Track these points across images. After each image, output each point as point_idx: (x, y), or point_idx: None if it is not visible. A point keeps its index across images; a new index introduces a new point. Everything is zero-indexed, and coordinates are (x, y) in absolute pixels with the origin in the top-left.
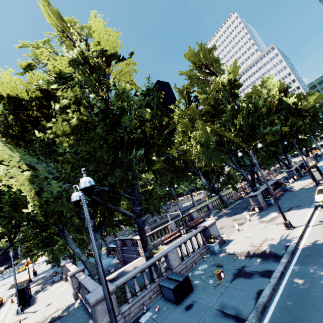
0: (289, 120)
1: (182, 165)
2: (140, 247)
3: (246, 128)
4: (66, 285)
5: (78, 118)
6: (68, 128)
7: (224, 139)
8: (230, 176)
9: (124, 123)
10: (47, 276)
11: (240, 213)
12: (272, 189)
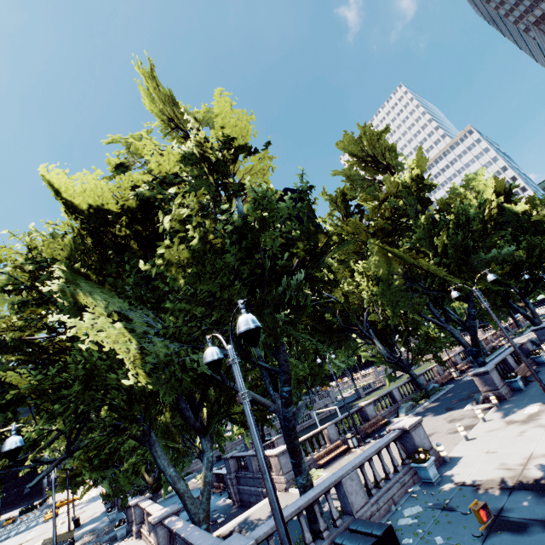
0: (523, 239)
1: (340, 320)
2: (275, 471)
3: (453, 253)
4: None
5: (201, 234)
6: (184, 250)
7: (415, 272)
8: (431, 338)
9: (265, 244)
10: (100, 529)
11: (460, 408)
12: (514, 361)
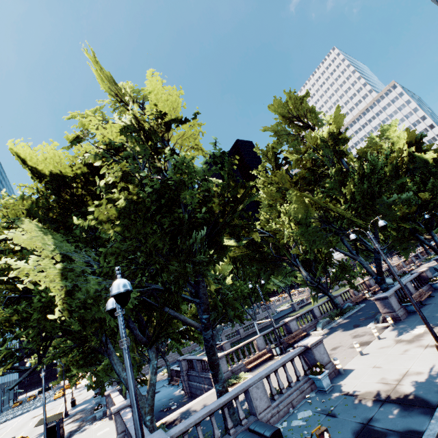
0: (430, 182)
1: (272, 251)
2: None
3: (360, 198)
4: (110, 426)
5: (126, 197)
6: (113, 210)
7: (329, 214)
8: (343, 268)
9: (185, 200)
10: (88, 409)
11: (364, 325)
12: (413, 287)
